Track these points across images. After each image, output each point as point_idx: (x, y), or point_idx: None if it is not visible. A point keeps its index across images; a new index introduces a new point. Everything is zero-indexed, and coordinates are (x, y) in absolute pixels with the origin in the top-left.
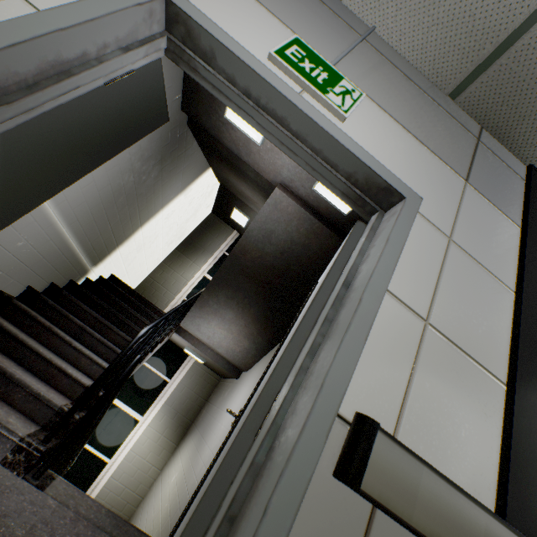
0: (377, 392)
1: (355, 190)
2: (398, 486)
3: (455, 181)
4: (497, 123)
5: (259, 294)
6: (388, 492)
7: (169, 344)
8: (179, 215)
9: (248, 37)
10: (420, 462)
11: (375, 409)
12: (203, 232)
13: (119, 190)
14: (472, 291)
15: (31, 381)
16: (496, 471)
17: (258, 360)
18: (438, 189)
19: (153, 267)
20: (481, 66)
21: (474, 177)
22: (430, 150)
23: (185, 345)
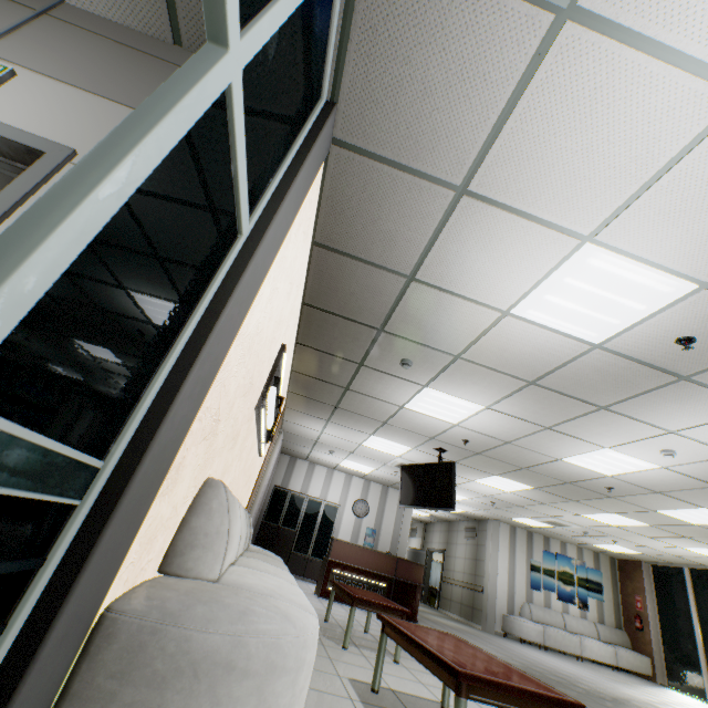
0: None
1: (18, 165)
2: None
3: None
4: None
5: None
6: None
7: None
8: None
9: None
10: None
11: None
12: None
13: None
14: None
15: None
16: None
17: None
18: None
19: None
20: (171, 1)
21: None
22: (121, 104)
23: None
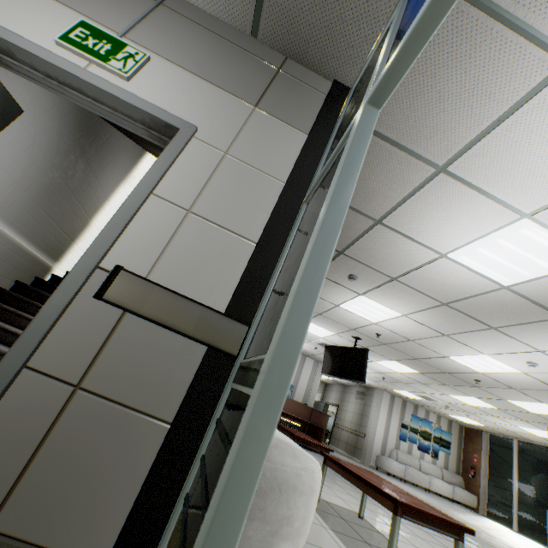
0: (137, 255)
1: (153, 132)
2: (134, 296)
3: (242, 109)
4: (294, 51)
5: None
6: (124, 299)
7: None
8: None
9: (39, 30)
10: (154, 285)
11: (133, 264)
12: None
13: (48, 188)
14: (240, 187)
15: None
16: (233, 292)
17: None
18: (222, 118)
19: None
20: (258, 5)
21: (265, 102)
22: (220, 88)
23: None
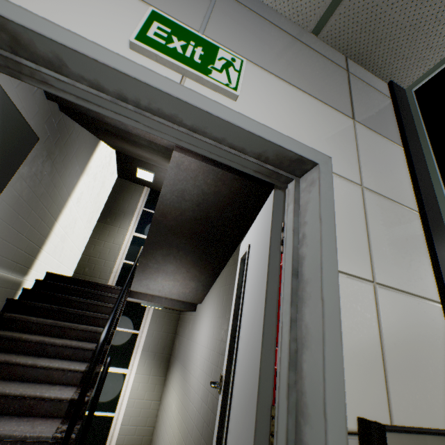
0: (365, 382)
1: (267, 166)
2: None
3: (346, 124)
4: (358, 51)
5: (190, 244)
6: None
7: (126, 303)
8: (89, 193)
9: (96, 24)
10: (422, 435)
11: (369, 400)
12: (117, 197)
13: (17, 202)
14: (393, 229)
15: (11, 428)
16: None
17: (207, 292)
18: (337, 138)
19: (83, 246)
20: None
21: (357, 112)
22: (318, 99)
23: (140, 301)
